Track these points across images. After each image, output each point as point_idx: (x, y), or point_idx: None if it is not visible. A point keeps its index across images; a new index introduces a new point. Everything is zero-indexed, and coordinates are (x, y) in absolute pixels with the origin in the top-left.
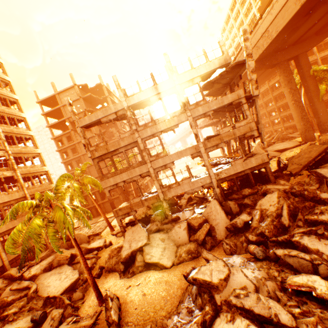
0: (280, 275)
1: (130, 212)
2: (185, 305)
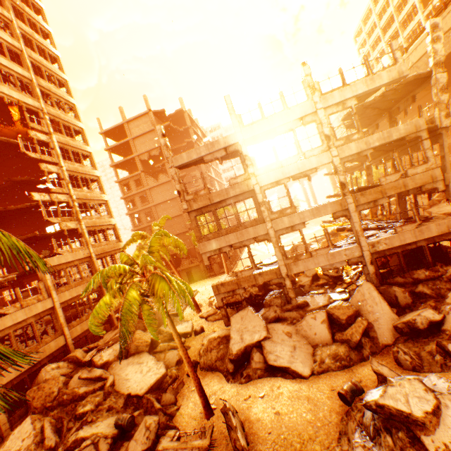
0: None
1: (236, 289)
2: (359, 442)
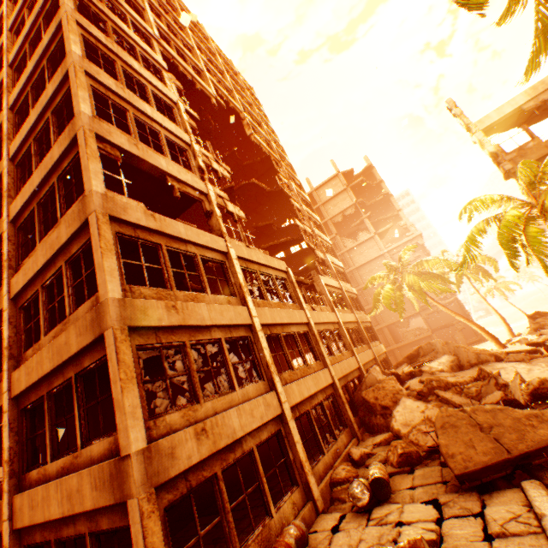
0: None
1: None
2: None
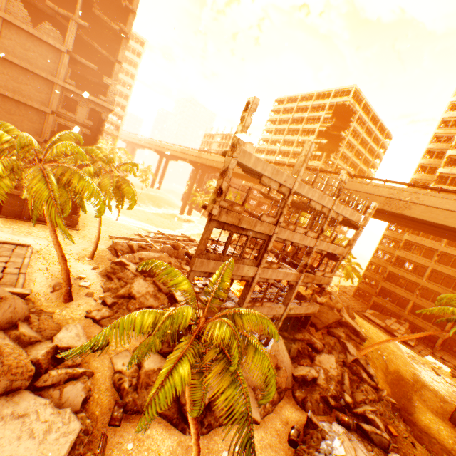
0: (373, 449)
1: None
2: None
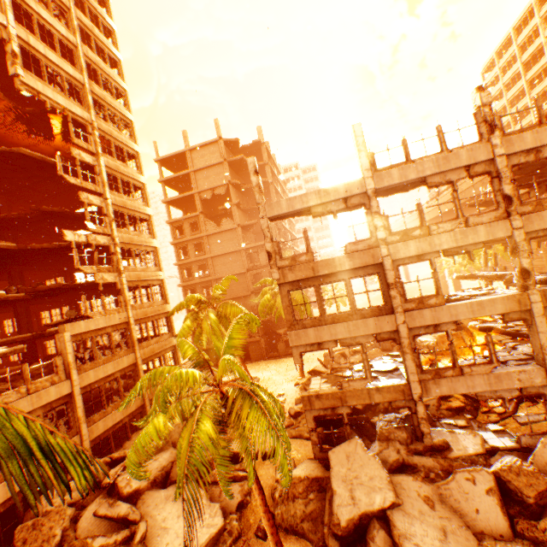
0: None
1: (337, 406)
2: None
